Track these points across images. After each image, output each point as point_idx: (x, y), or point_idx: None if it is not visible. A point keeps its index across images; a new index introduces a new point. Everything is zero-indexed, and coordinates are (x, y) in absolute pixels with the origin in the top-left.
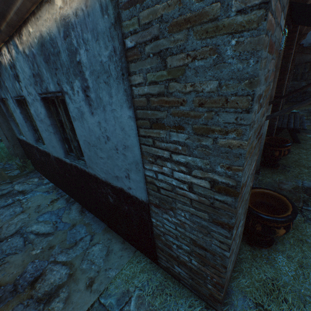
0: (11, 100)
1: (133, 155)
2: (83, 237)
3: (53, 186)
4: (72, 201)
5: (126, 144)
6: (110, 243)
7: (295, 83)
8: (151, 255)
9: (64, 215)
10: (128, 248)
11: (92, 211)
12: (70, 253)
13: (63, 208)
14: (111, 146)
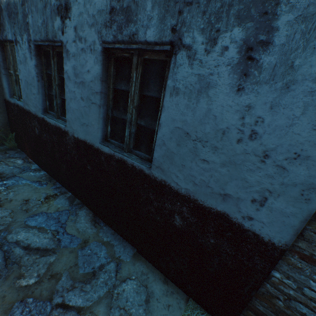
0: (25, 44)
1: (311, 173)
2: (104, 265)
3: (46, 176)
4: (78, 203)
5: (306, 152)
6: (146, 280)
7: None
8: (221, 313)
9: (68, 223)
10: (174, 292)
11: (114, 224)
12: (87, 292)
13: (66, 212)
14: (249, 149)
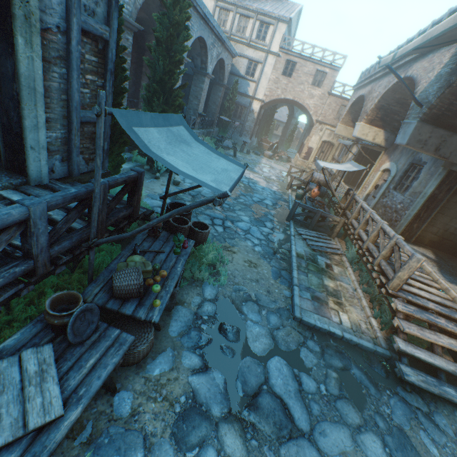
0: None
1: None
2: None
3: None
4: None
5: None
6: None
7: (184, 101)
8: None
9: None
10: None
11: None
12: None
13: None
14: None
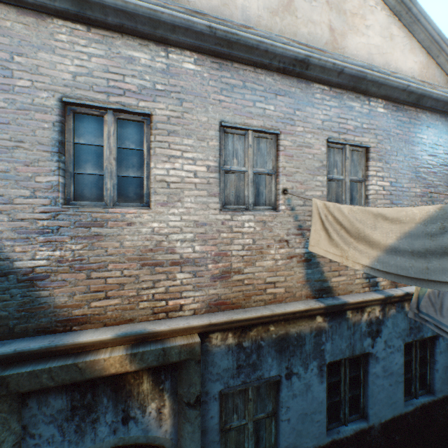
0: (312, 371)
1: None
2: None
3: None
4: None
5: None
6: None
7: None
8: None
9: None
10: None
11: None
12: None
13: None
14: None
